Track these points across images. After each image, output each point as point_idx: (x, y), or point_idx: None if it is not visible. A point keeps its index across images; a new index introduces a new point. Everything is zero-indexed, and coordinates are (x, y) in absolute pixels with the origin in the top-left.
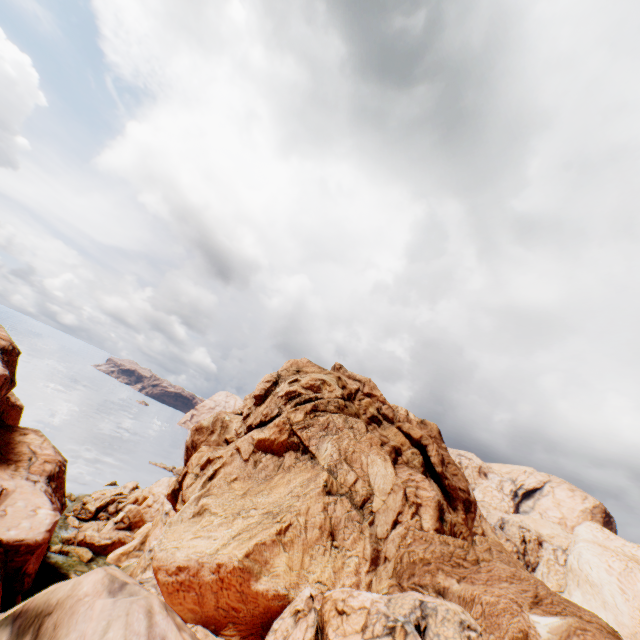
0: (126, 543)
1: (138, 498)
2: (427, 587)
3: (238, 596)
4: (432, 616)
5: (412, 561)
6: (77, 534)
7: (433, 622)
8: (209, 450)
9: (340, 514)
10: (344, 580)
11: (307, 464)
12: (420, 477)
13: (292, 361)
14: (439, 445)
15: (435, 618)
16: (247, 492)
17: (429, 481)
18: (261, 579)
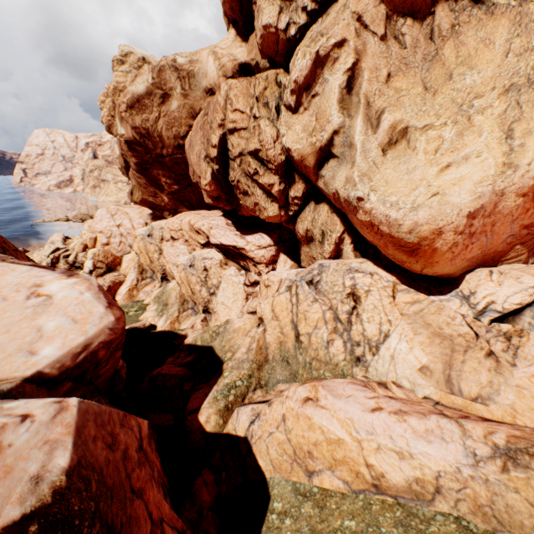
0: (123, 282)
1: (85, 244)
2: None
3: None
4: None
5: None
6: None
7: None
8: (243, 84)
9: None
10: None
11: (475, 15)
12: None
13: None
14: None
15: None
16: (428, 86)
17: None
18: None
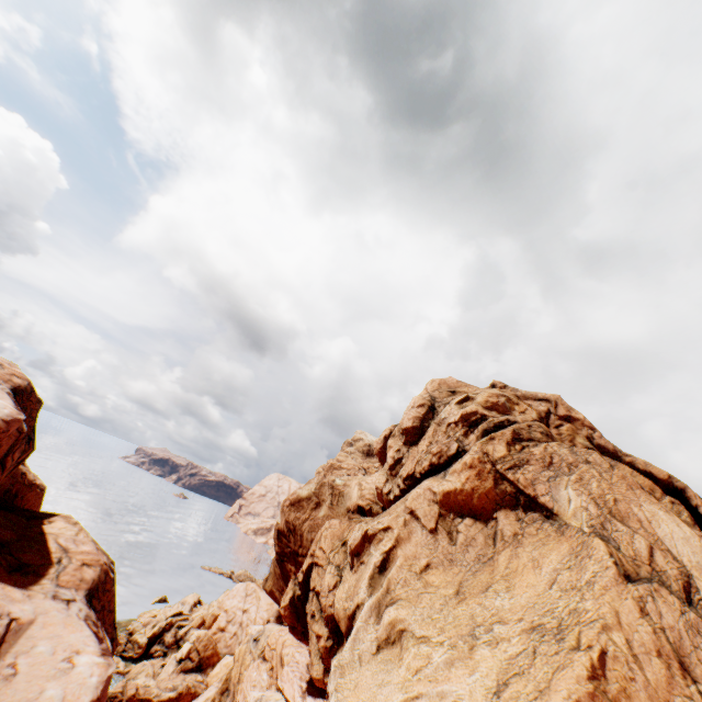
0: (198, 694)
1: (204, 618)
2: None
3: None
4: None
5: None
6: (125, 686)
7: None
8: (342, 525)
9: (672, 620)
10: None
11: (544, 529)
12: None
13: (438, 380)
14: None
15: None
16: (461, 590)
17: None
18: None
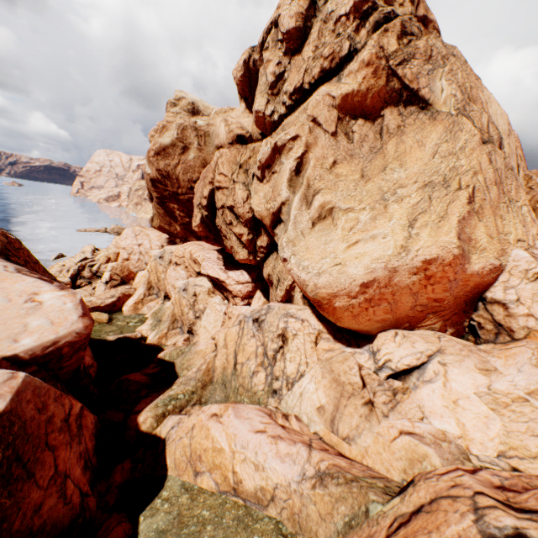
0: (132, 295)
1: (109, 257)
2: None
3: (446, 287)
4: None
5: None
6: None
7: None
8: (232, 153)
9: (500, 165)
10: (531, 231)
11: (420, 119)
12: None
13: None
14: None
15: None
16: (365, 174)
17: None
18: (471, 260)
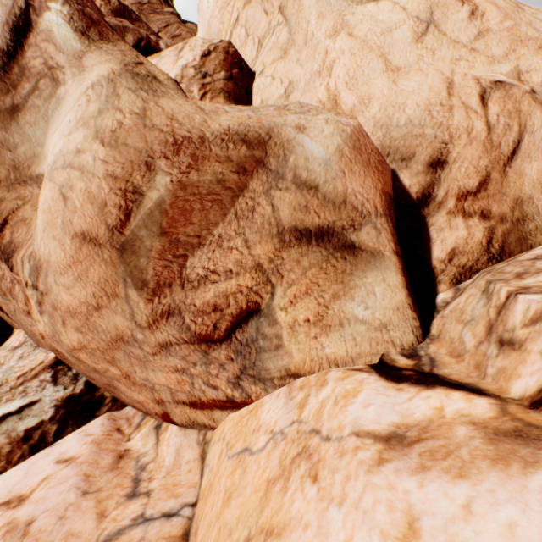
0: None
1: None
2: None
3: None
4: None
5: None
6: None
7: None
8: None
9: None
10: None
11: None
12: None
13: None
14: (158, 12)
15: None
16: None
17: None
18: None
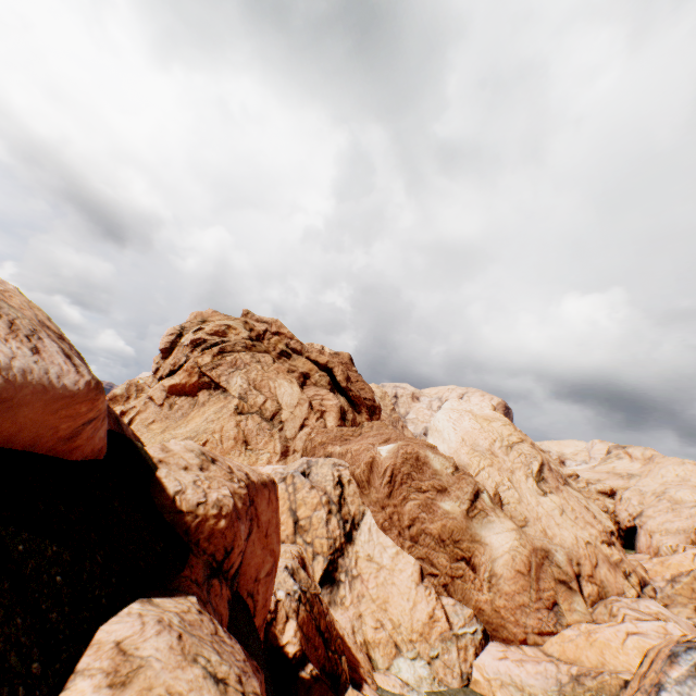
0: None
1: None
2: (321, 457)
3: None
4: (315, 465)
5: (314, 447)
6: None
7: (315, 468)
8: None
9: (252, 427)
10: None
11: (220, 397)
12: (325, 392)
13: (196, 313)
14: (350, 369)
15: (317, 466)
16: (166, 429)
17: (337, 395)
18: None
